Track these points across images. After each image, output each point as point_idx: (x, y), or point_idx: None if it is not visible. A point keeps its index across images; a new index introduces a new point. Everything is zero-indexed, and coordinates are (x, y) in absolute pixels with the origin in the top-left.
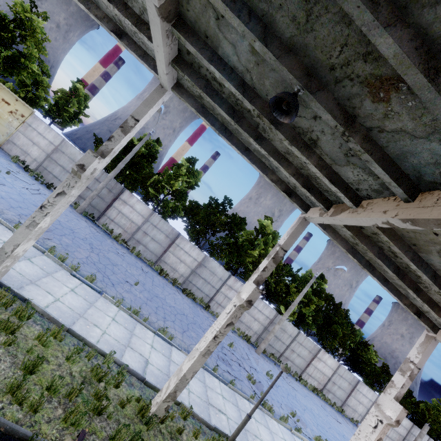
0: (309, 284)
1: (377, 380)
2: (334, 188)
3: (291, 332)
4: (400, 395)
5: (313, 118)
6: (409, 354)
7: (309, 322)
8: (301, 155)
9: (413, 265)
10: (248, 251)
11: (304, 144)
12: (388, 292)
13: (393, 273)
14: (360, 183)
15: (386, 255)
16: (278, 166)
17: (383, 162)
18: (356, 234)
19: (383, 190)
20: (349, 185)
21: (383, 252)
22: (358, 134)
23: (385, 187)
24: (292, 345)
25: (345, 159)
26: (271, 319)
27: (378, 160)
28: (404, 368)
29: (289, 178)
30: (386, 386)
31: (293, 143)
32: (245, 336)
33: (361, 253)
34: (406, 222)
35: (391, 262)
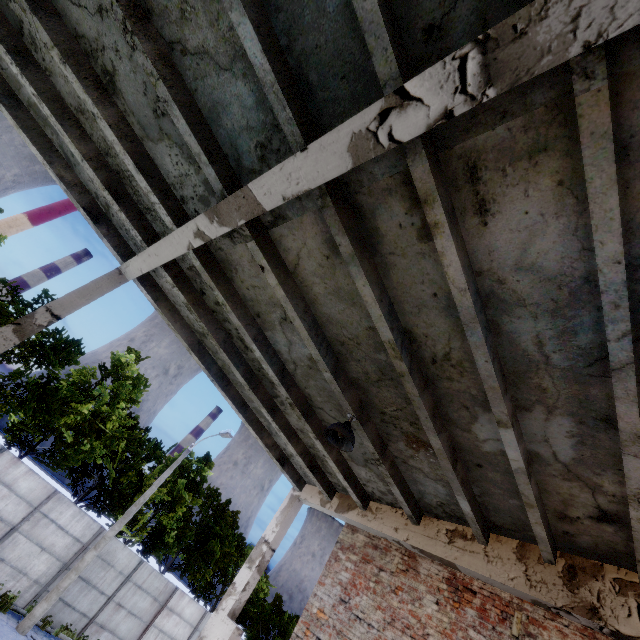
0: (176, 463)
1: (265, 627)
2: (144, 182)
3: (124, 565)
4: (239, 606)
5: (98, 11)
6: (266, 530)
7: (169, 541)
8: (84, 92)
9: (257, 349)
10: (71, 405)
11: (96, 79)
12: (247, 425)
13: (243, 377)
14: (184, 184)
15: (237, 348)
16: (60, 130)
17: (190, 114)
18: (194, 302)
19: (210, 197)
20: (172, 189)
21: (233, 342)
22: (152, 43)
23: (211, 190)
24: (121, 593)
25: (157, 124)
26: (86, 542)
27: (182, 104)
28: (255, 556)
29: (83, 166)
30: (224, 596)
31: (68, 60)
32: (3, 596)
33: (212, 354)
34: (213, 221)
35: (242, 360)
